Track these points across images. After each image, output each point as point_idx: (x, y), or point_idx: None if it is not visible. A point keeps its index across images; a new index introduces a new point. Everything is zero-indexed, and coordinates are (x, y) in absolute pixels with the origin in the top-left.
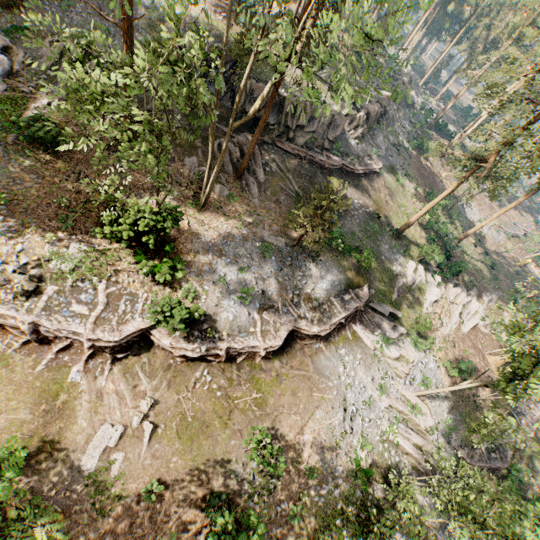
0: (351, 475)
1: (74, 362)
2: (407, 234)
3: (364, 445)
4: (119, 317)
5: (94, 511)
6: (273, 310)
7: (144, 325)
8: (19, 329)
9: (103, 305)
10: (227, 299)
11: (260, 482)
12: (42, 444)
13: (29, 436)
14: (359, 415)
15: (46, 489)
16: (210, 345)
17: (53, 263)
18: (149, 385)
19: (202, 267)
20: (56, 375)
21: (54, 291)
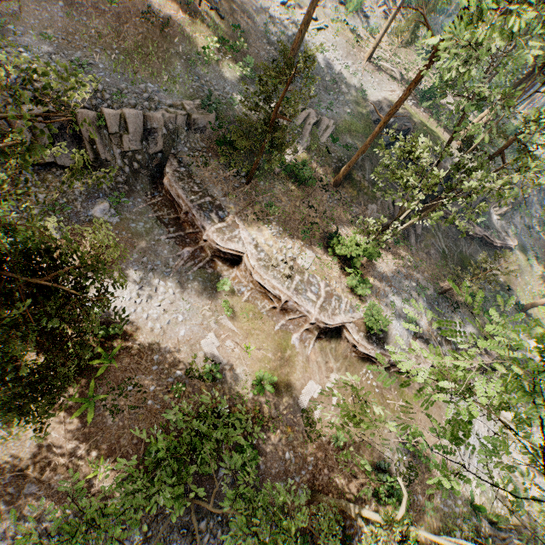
0: (467, 503)
1: (294, 331)
2: (529, 312)
3: (478, 484)
4: (332, 309)
5: (305, 436)
6: (423, 341)
7: (346, 320)
8: (276, 298)
9: (324, 297)
10: (395, 320)
11: (403, 470)
12: (279, 378)
13: (272, 370)
14: (476, 456)
15: (281, 408)
16: (381, 351)
17: (300, 261)
18: (335, 365)
19: (379, 291)
20: (285, 336)
21: (299, 279)
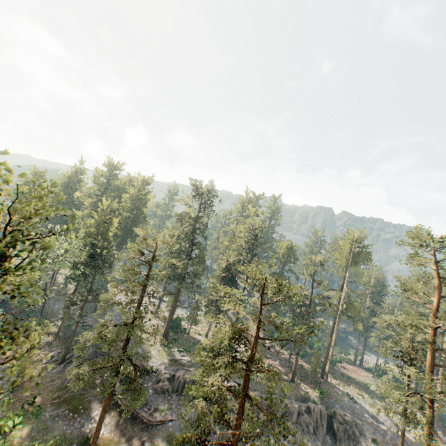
0: None
1: None
2: None
3: None
4: None
5: None
6: None
7: None
8: None
9: None
10: None
11: None
12: None
13: None
14: None
15: None
16: None
17: None
18: None
19: None
20: None
21: None
